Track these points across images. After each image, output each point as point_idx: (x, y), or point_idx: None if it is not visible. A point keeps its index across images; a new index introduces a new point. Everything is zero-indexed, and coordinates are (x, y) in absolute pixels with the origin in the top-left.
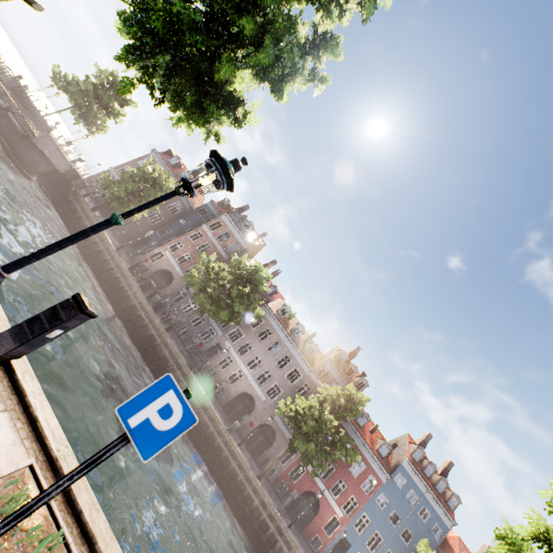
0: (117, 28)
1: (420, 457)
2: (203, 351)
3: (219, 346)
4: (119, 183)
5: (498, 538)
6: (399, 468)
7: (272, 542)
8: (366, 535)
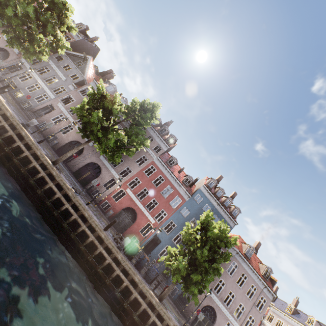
0: None
1: (213, 185)
2: (37, 109)
3: None
4: None
5: None
6: (198, 191)
7: (60, 207)
8: (173, 234)
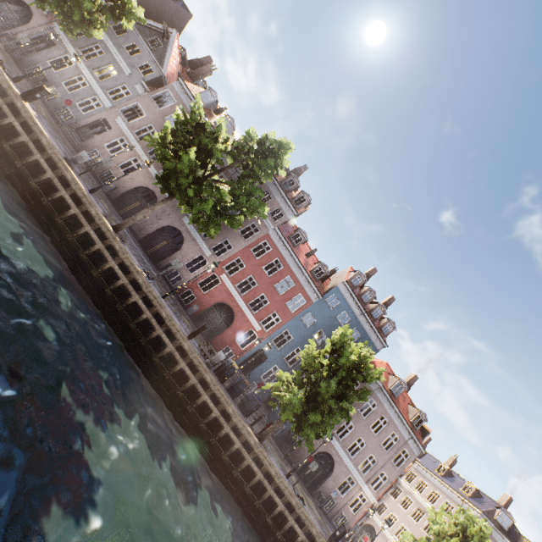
0: None
1: (359, 283)
2: (82, 125)
3: None
4: None
5: None
6: (333, 290)
7: (125, 299)
8: (286, 350)
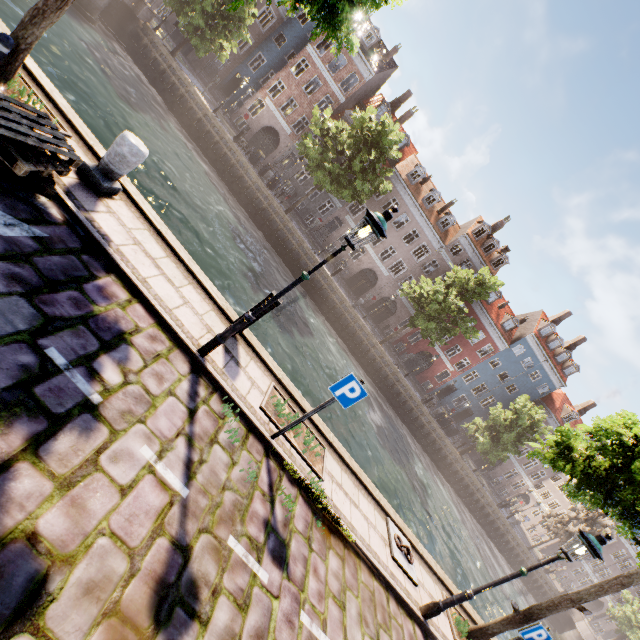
0: None
1: (548, 333)
2: (322, 227)
3: (337, 218)
4: (193, 3)
5: (556, 432)
6: (521, 341)
7: (390, 384)
8: (473, 385)
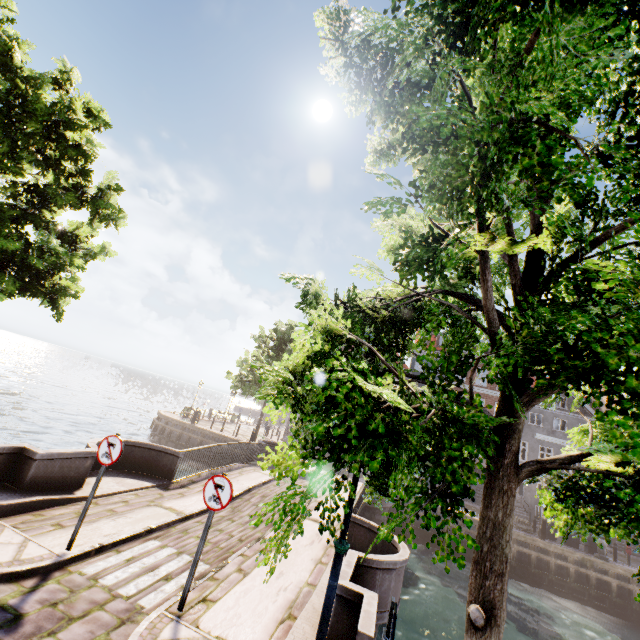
0: None
1: None
2: None
3: None
4: None
5: None
6: None
7: None
8: None
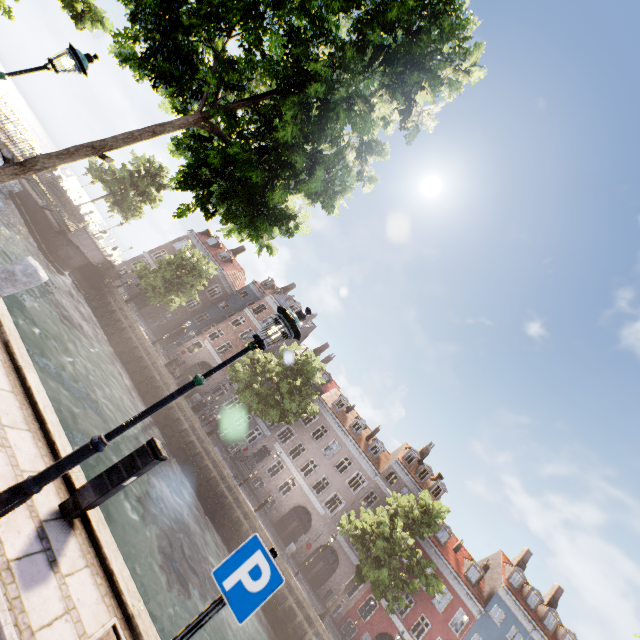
0: (170, 150)
1: (519, 582)
2: (249, 455)
3: (266, 448)
4: (156, 272)
5: None
6: (495, 598)
7: None
8: None
